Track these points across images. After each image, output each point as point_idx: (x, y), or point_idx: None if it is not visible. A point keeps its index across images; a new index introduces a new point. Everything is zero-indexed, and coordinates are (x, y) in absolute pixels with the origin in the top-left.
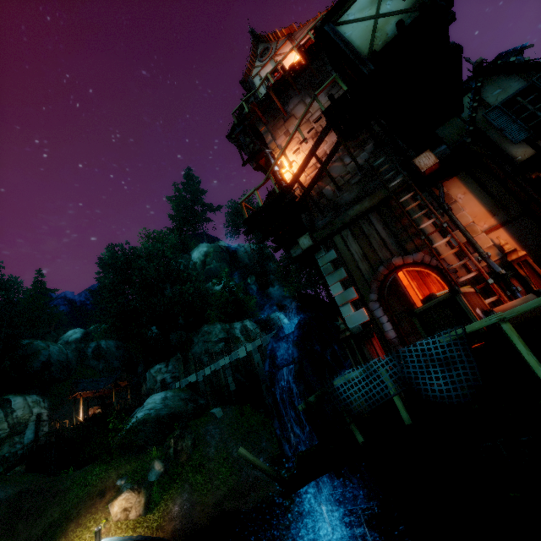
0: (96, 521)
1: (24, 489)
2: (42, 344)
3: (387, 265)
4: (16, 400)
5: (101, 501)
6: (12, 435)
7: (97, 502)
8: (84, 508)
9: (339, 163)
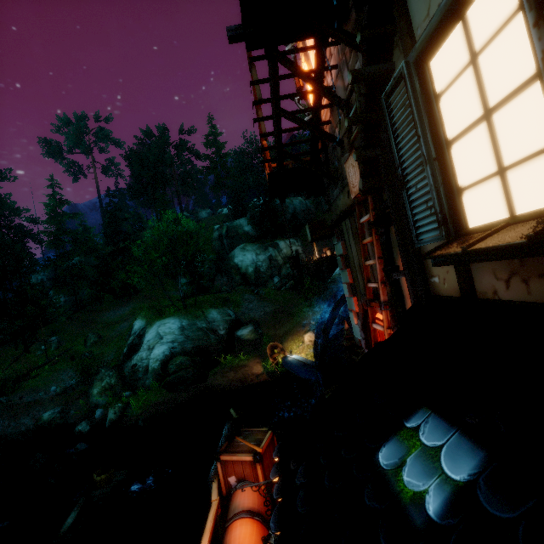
0: (299, 341)
1: (277, 308)
2: (287, 201)
3: (363, 300)
4: (281, 243)
5: (302, 330)
6: (285, 263)
7: (301, 330)
8: (296, 331)
9: (340, 82)
